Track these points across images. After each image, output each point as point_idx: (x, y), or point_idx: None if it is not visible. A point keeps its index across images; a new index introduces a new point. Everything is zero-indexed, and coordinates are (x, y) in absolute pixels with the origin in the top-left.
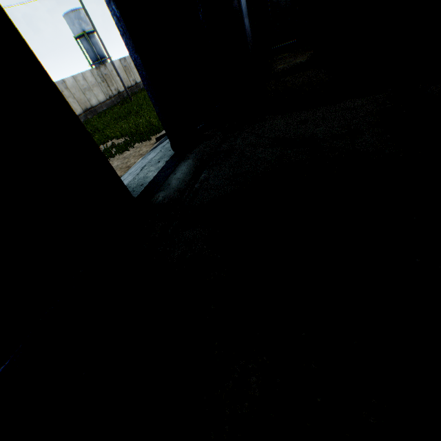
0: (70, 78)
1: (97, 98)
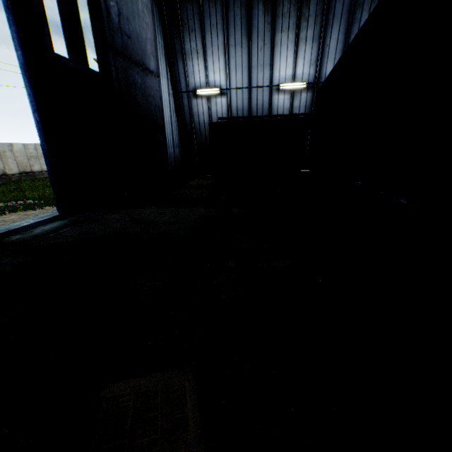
0: (21, 144)
1: (42, 166)
